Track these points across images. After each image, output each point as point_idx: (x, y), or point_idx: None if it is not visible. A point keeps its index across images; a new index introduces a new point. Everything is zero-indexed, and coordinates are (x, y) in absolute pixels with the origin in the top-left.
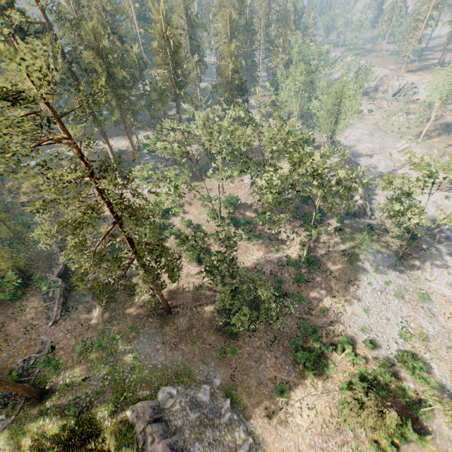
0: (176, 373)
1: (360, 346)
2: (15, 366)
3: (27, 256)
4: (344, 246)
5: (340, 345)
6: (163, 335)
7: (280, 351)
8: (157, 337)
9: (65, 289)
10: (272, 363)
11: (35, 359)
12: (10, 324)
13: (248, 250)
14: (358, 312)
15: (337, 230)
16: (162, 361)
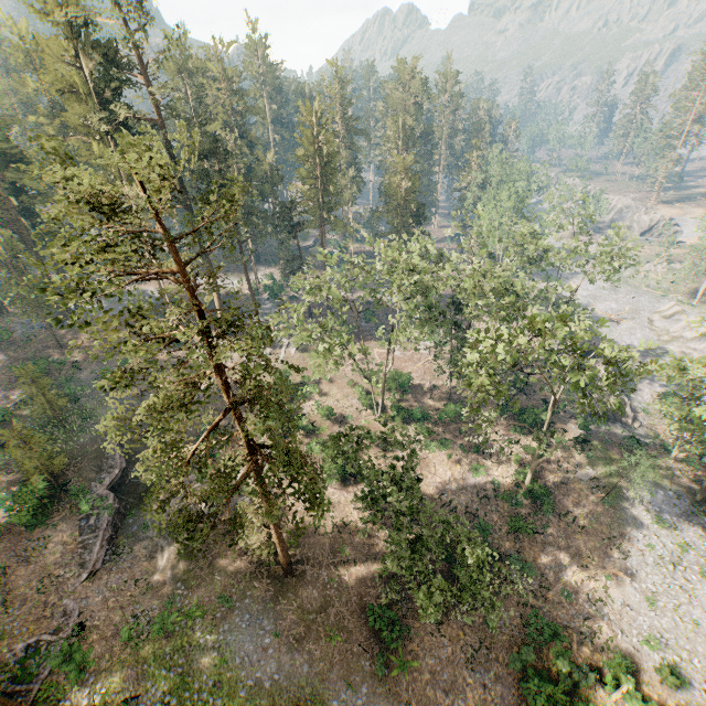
0: (297, 703)
1: (649, 677)
2: (9, 656)
3: (65, 448)
4: (594, 470)
5: (610, 672)
6: (276, 618)
7: (491, 672)
8: (266, 620)
9: (117, 511)
10: (477, 697)
11: (47, 645)
12: (16, 571)
13: (426, 465)
14: (635, 602)
15: (578, 441)
16: (271, 672)
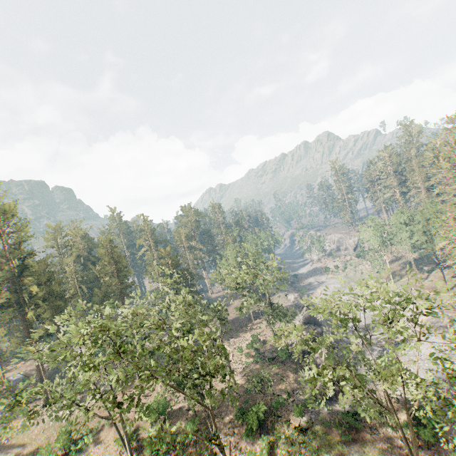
0: None
1: None
2: None
3: None
4: None
5: None
6: None
7: None
8: None
9: None
10: None
11: None
12: None
13: None
14: None
15: (301, 431)
16: None
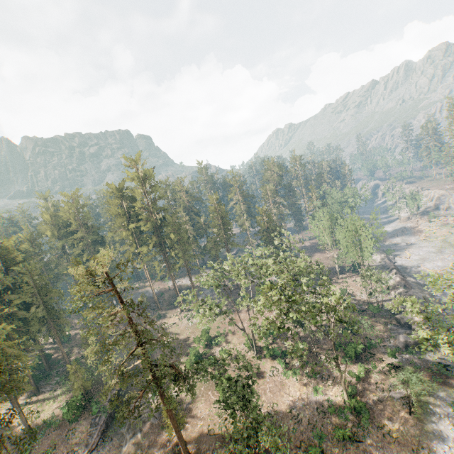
0: None
1: None
2: None
3: (95, 379)
4: (404, 390)
5: None
6: None
7: None
8: None
9: (110, 415)
10: None
11: None
12: (59, 446)
13: (283, 387)
14: None
15: (392, 367)
16: None
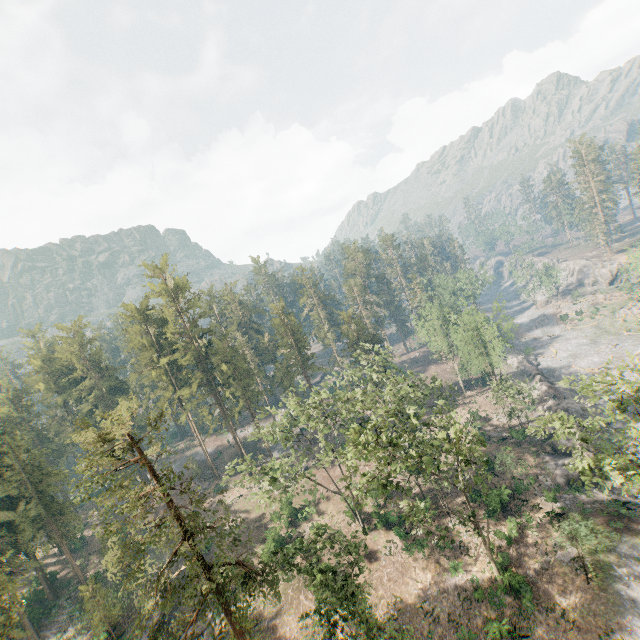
0: None
1: None
2: None
3: (127, 601)
4: (575, 547)
5: None
6: None
7: None
8: None
9: None
10: None
11: None
12: None
13: (407, 571)
14: None
15: (554, 516)
16: None
